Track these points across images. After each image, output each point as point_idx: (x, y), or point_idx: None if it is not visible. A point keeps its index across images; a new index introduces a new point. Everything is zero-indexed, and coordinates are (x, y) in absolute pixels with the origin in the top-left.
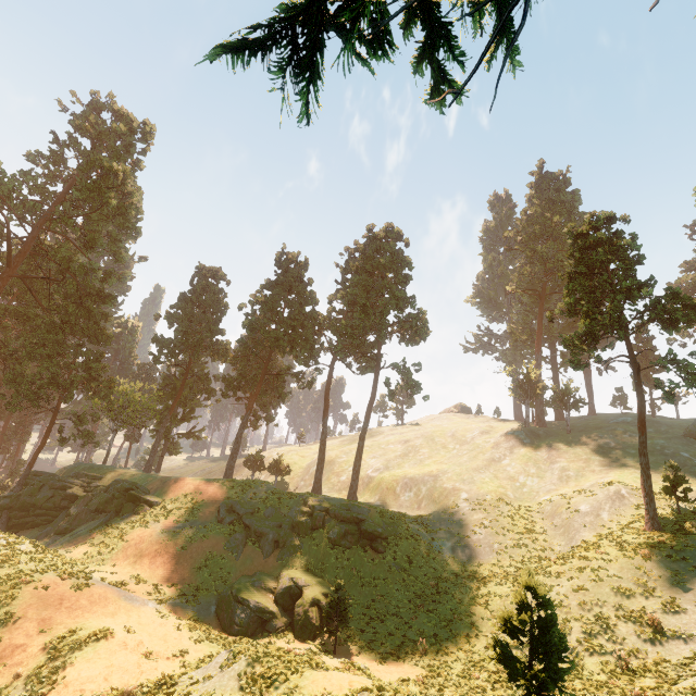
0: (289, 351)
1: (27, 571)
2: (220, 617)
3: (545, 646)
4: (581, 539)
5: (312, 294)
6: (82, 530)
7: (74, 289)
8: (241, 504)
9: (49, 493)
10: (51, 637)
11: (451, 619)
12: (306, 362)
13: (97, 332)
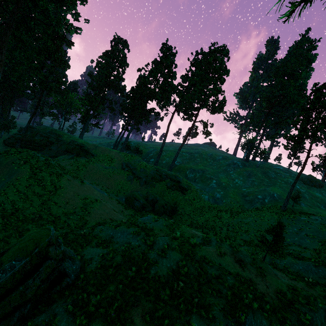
0: (159, 102)
1: (60, 172)
2: (127, 202)
3: (281, 239)
4: (256, 206)
5: (175, 74)
6: (62, 158)
7: (50, 31)
8: (131, 164)
9: (41, 138)
10: (80, 198)
11: (208, 220)
12: (162, 108)
13: (63, 62)
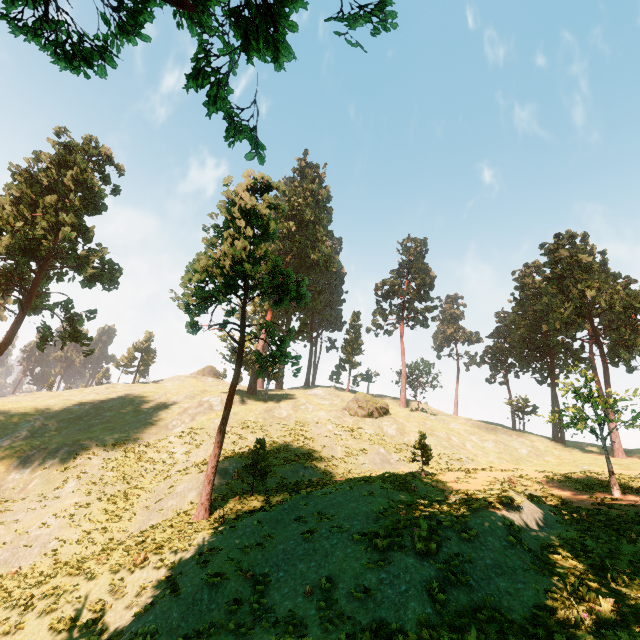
0: None
1: None
2: None
3: None
4: (140, 531)
5: None
6: None
7: None
8: None
9: None
10: None
11: None
12: None
13: None
